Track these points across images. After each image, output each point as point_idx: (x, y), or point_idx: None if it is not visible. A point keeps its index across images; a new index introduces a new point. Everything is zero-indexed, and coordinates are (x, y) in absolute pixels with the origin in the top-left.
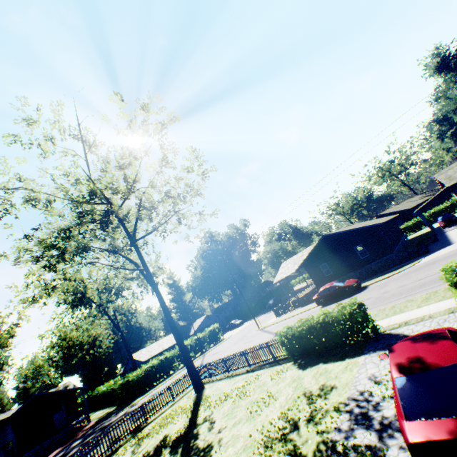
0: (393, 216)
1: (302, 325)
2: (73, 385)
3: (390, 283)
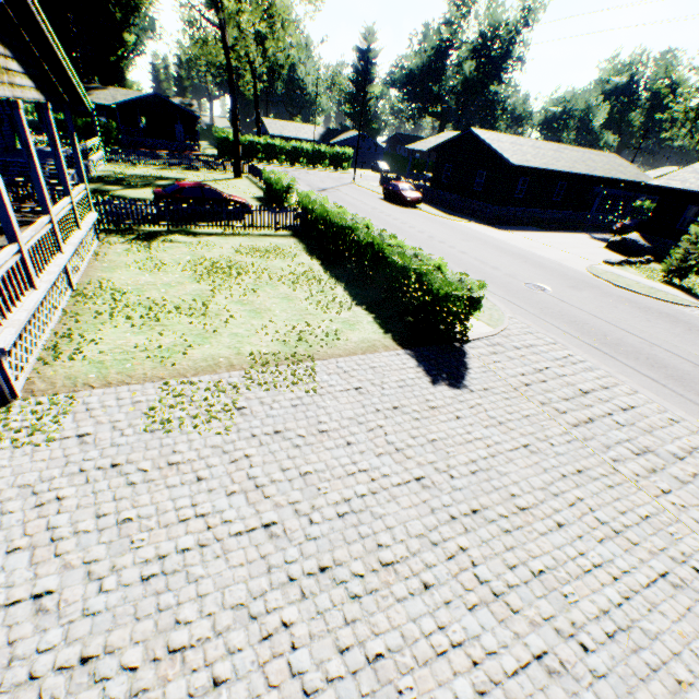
0: (606, 176)
1: (270, 175)
2: (196, 110)
3: (407, 214)
